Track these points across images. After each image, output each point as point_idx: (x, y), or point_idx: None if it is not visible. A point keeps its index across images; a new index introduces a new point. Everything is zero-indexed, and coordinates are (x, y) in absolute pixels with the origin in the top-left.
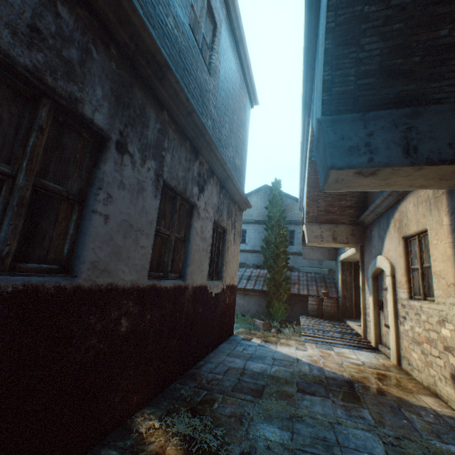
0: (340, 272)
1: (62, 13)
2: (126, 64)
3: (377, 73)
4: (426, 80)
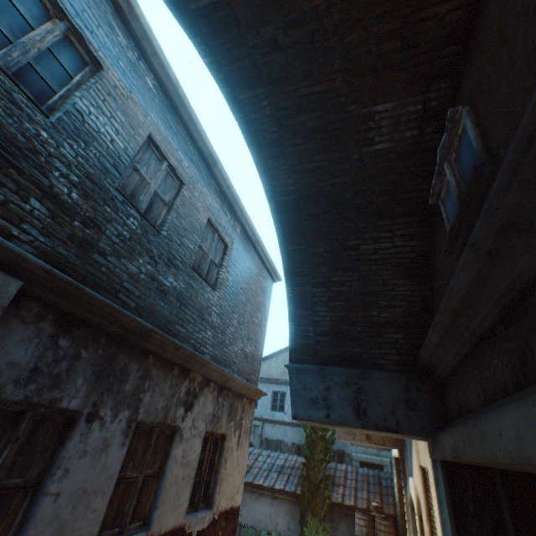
0: (394, 474)
1: (62, 343)
2: (115, 341)
3: (331, 333)
4: (369, 346)
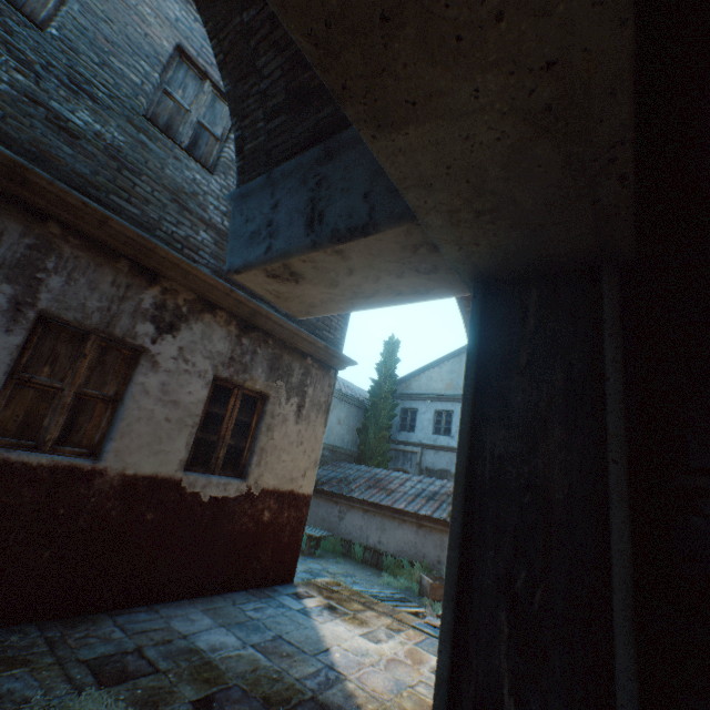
0: None
1: None
2: None
3: (287, 105)
4: None
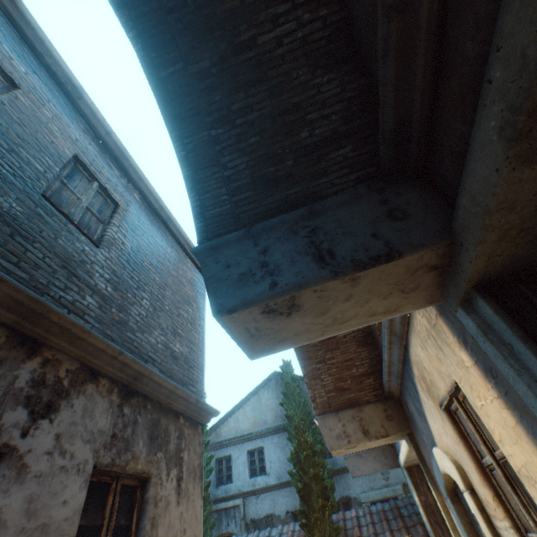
0: (413, 489)
1: None
2: None
3: (253, 185)
4: (311, 178)
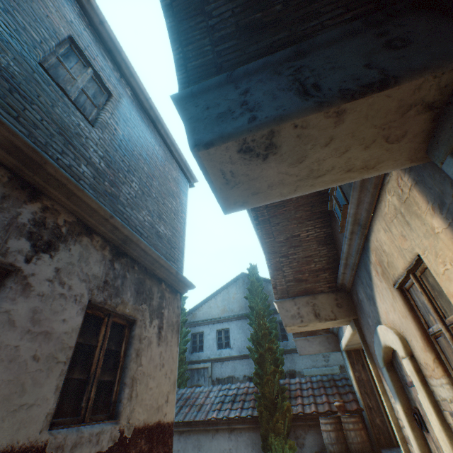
0: (349, 367)
1: None
2: None
3: (237, 34)
4: (301, 22)
